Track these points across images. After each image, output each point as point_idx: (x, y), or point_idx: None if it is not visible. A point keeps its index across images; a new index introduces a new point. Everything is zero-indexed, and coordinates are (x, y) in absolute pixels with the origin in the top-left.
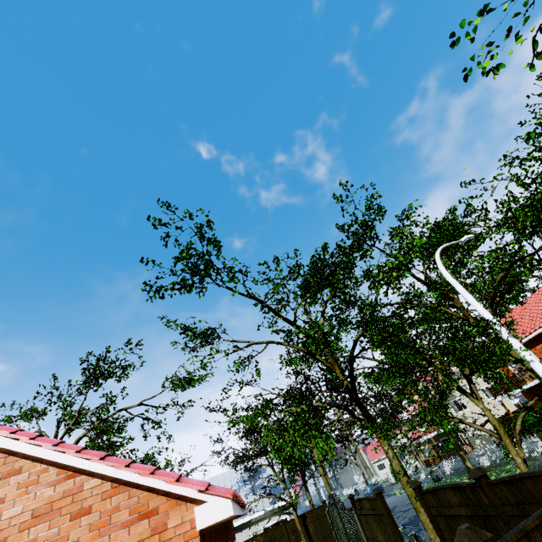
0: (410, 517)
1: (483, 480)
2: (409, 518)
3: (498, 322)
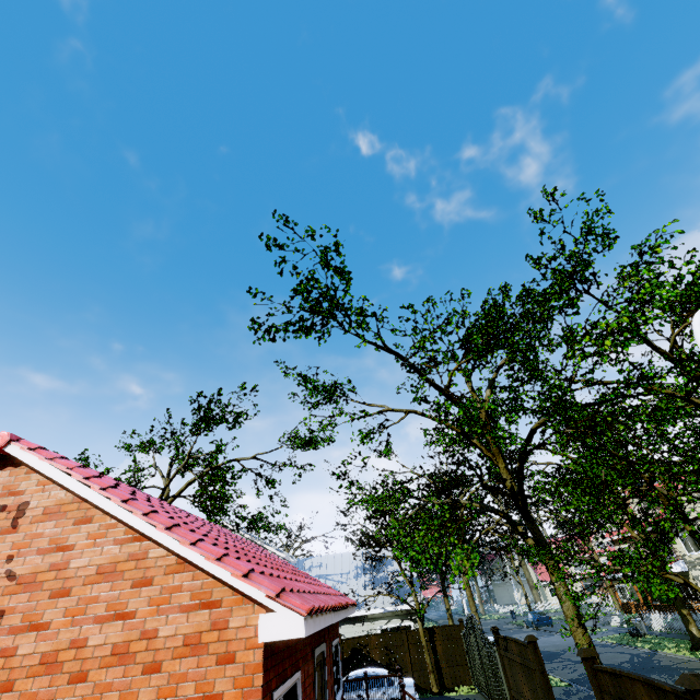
0: (581, 674)
1: None
2: (580, 674)
3: None
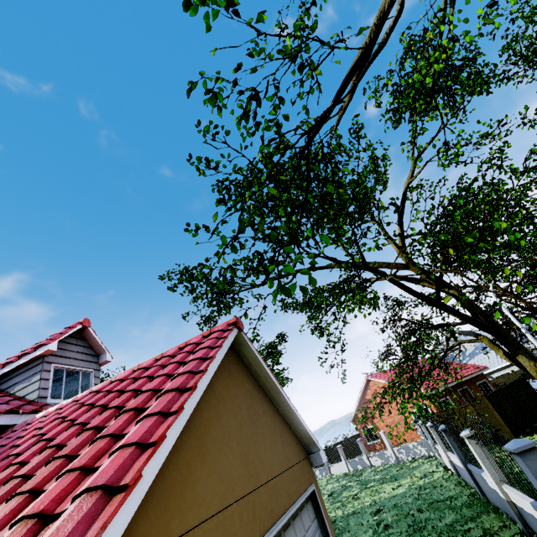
0: None
1: (503, 386)
2: None
3: (520, 326)
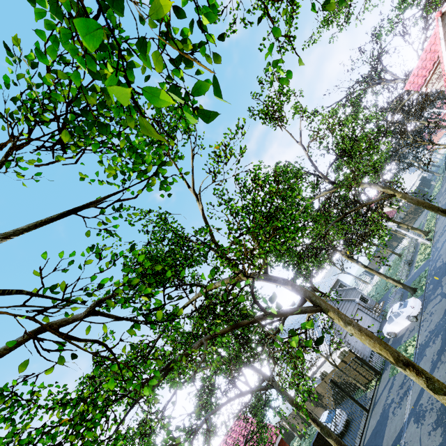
0: (428, 332)
1: None
2: (427, 334)
3: None
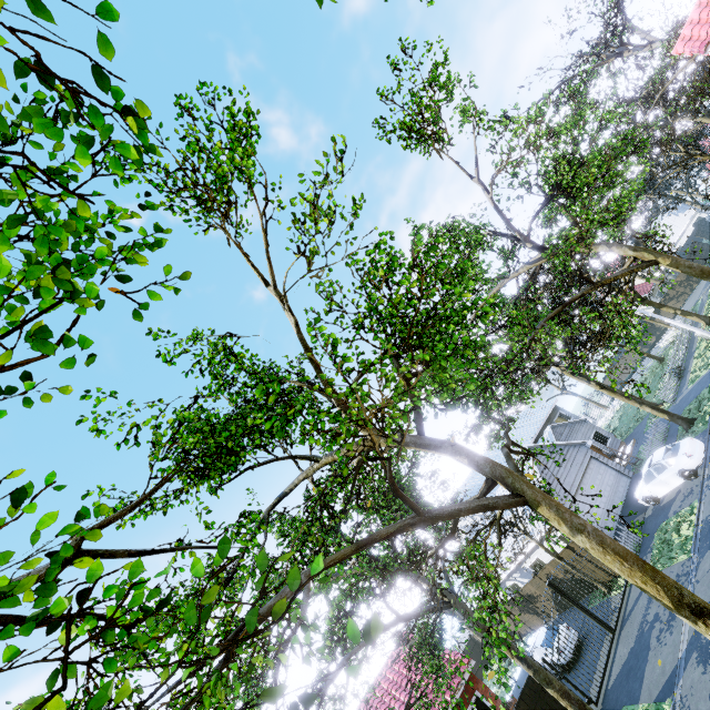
0: None
1: None
2: None
3: None
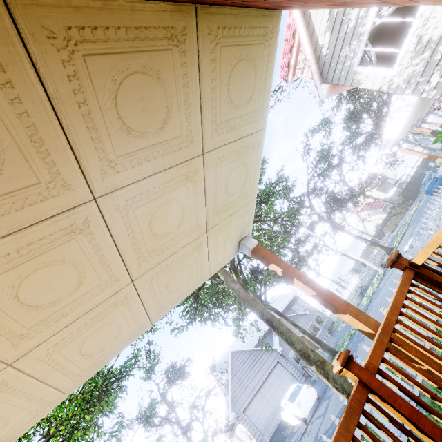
0: None
1: None
2: None
3: None
